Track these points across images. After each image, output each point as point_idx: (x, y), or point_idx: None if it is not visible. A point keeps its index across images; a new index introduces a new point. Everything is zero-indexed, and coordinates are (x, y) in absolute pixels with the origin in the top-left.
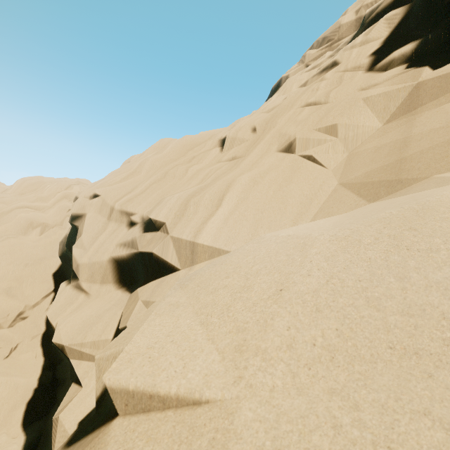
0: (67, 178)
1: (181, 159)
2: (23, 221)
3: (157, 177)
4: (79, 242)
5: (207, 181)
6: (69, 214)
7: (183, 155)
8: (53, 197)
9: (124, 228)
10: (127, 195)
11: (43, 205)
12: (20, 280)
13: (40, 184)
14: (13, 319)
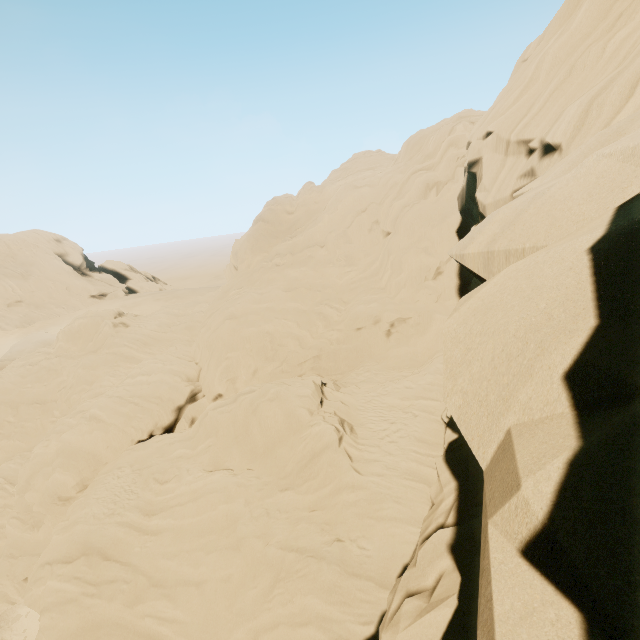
0: (446, 119)
1: (597, 31)
2: (420, 186)
3: (559, 80)
4: (481, 187)
5: (626, 61)
6: (458, 163)
7: (603, 18)
8: (438, 151)
9: (522, 160)
10: (522, 121)
11: (431, 163)
12: (431, 240)
13: (423, 140)
14: (434, 273)
